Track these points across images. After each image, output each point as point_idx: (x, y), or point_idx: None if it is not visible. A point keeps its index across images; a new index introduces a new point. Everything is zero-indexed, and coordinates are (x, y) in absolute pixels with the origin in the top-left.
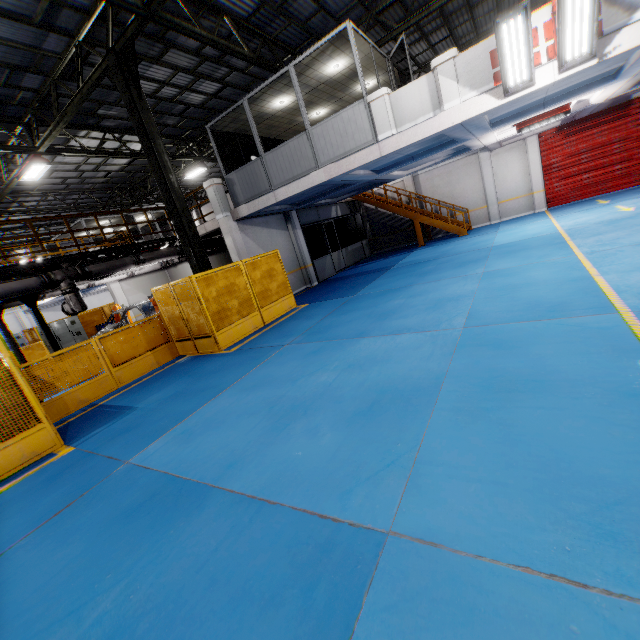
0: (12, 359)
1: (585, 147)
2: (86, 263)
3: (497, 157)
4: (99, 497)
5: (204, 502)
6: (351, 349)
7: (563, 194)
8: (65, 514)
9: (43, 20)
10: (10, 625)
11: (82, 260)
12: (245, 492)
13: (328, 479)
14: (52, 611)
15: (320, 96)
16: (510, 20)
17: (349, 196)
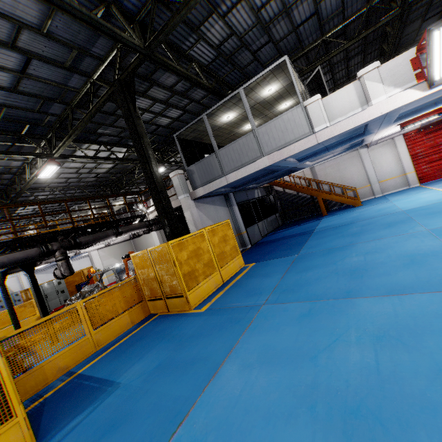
0: None
1: (441, 140)
2: (77, 235)
3: (373, 151)
4: None
5: None
6: (355, 312)
7: (430, 173)
8: None
9: (71, 64)
10: None
11: (74, 233)
12: None
13: None
14: None
15: (253, 113)
16: (441, 27)
17: (268, 182)
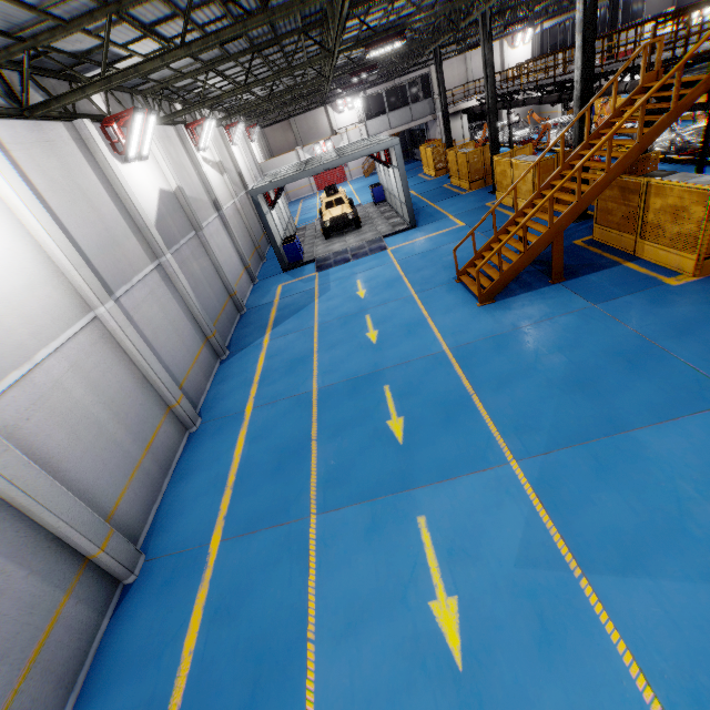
0: None
1: None
2: None
3: None
4: None
5: None
6: None
7: None
8: None
9: None
10: None
11: None
12: None
13: None
14: None
15: None
16: None
17: None
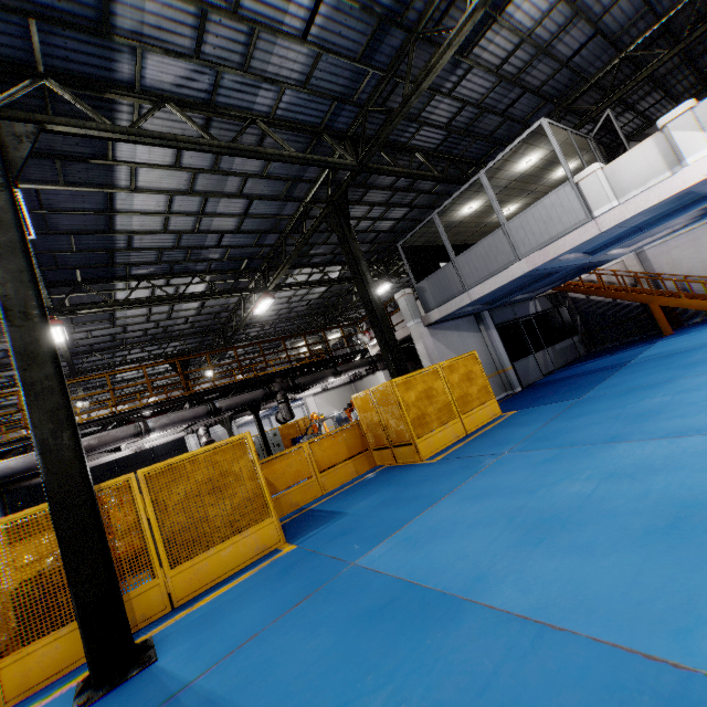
0: (255, 453)
1: None
2: (295, 376)
3: None
4: (334, 594)
5: (458, 614)
6: (604, 456)
7: None
8: (305, 606)
9: (285, 195)
10: (282, 702)
11: (292, 374)
12: (511, 610)
13: (638, 609)
14: (319, 698)
15: (510, 193)
16: None
17: (550, 287)
